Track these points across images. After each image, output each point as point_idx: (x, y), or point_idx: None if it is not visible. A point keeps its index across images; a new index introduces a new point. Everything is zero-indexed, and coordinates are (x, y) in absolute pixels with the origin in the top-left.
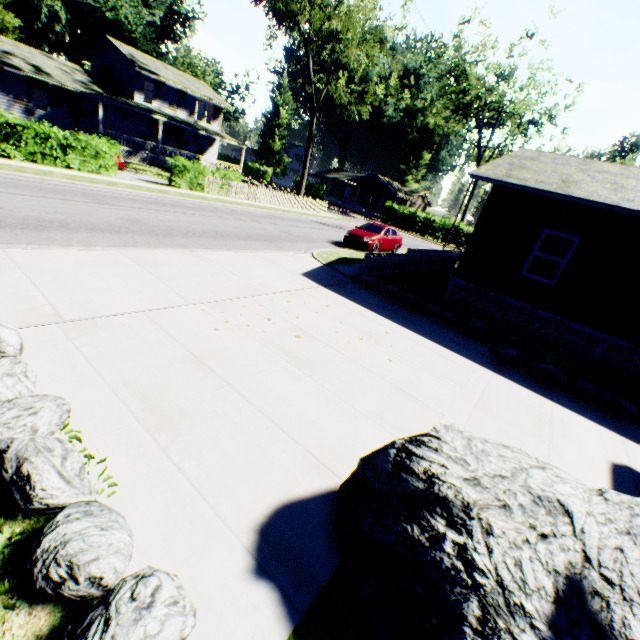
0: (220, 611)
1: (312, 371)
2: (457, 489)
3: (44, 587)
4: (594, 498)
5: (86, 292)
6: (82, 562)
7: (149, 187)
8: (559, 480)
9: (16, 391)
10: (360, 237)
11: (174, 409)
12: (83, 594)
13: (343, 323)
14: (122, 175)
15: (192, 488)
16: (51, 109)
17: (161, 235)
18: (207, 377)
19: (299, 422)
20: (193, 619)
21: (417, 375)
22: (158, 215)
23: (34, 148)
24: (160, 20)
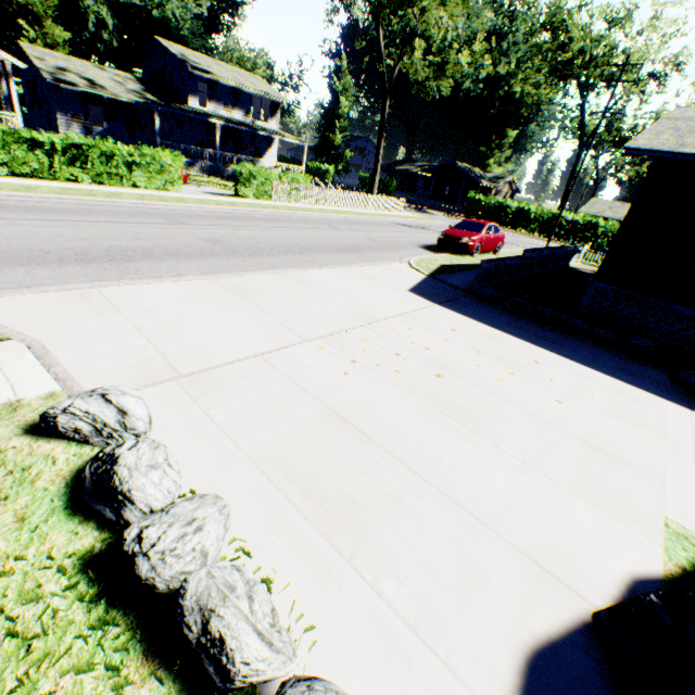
0: None
1: (475, 425)
2: None
3: None
4: None
5: (193, 335)
6: None
7: (216, 200)
8: None
9: (164, 489)
10: (458, 238)
11: (339, 496)
12: None
13: (481, 352)
14: (186, 189)
15: (406, 628)
16: (107, 125)
17: (246, 255)
18: (360, 443)
19: (493, 506)
20: None
21: (601, 421)
22: (235, 232)
23: (100, 169)
24: (207, 11)
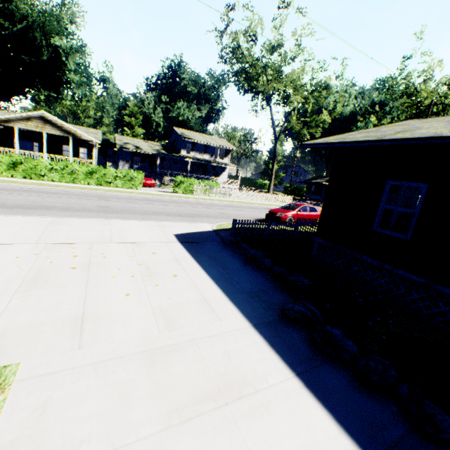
0: None
1: (28, 290)
2: None
3: None
4: None
5: None
6: None
7: (154, 193)
8: None
9: None
10: (274, 213)
11: None
12: None
13: (142, 264)
14: (150, 189)
15: None
16: (141, 164)
17: (106, 212)
18: None
19: None
20: None
21: (132, 310)
22: (129, 204)
23: (101, 179)
24: (205, 115)
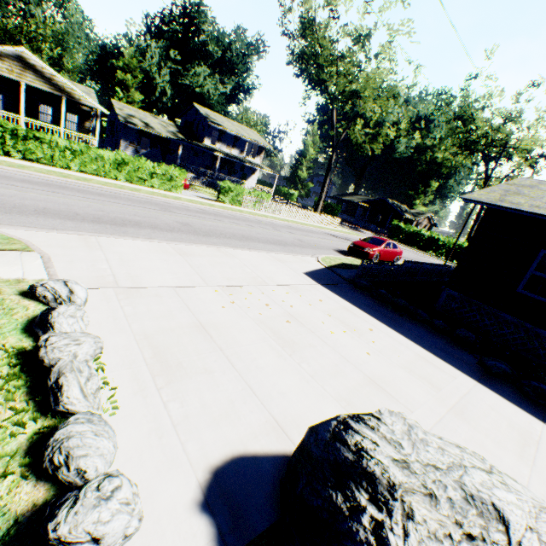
0: (164, 529)
1: (293, 351)
2: (384, 467)
3: (48, 467)
4: (544, 516)
5: (138, 269)
6: (76, 455)
7: (202, 201)
8: (504, 487)
9: (73, 328)
10: (362, 247)
11: (174, 361)
12: (70, 480)
13: (331, 316)
14: (186, 193)
15: (171, 424)
16: (150, 149)
17: (201, 235)
18: (206, 341)
19: (271, 390)
20: (137, 522)
21: (393, 371)
22: (203, 221)
23: (133, 174)
24: (230, 91)
